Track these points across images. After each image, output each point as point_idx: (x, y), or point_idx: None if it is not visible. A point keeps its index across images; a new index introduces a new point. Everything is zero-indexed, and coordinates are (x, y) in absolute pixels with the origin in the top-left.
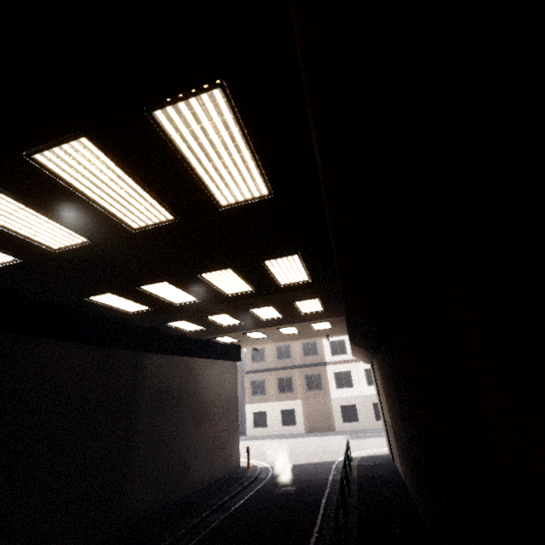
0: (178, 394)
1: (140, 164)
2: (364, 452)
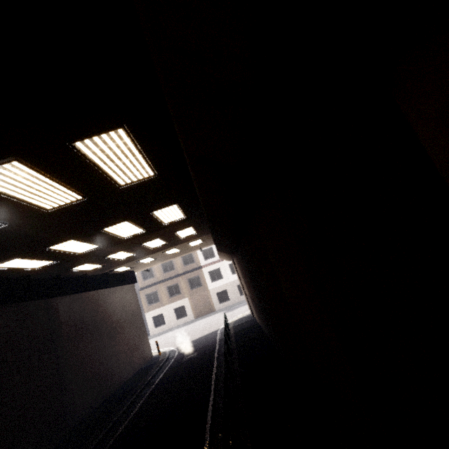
0: (92, 321)
1: (58, 170)
2: (236, 317)
